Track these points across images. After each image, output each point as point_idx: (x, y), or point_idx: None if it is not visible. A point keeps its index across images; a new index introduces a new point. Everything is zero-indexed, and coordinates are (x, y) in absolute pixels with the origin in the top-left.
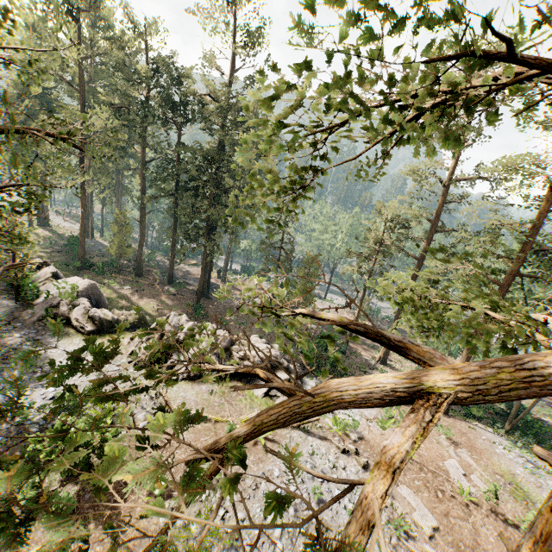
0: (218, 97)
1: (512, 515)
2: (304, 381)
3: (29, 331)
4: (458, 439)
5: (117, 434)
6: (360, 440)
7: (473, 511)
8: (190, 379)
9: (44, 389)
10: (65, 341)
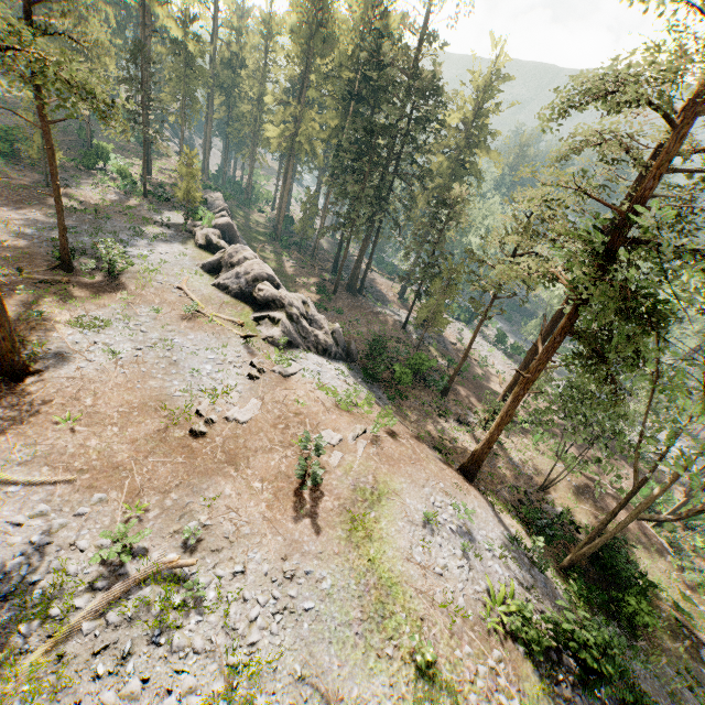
0: (389, 60)
1: (325, 484)
2: (334, 361)
3: (172, 233)
4: (389, 448)
5: (131, 265)
6: (281, 375)
7: (290, 451)
8: (219, 287)
9: (143, 251)
10: (182, 244)
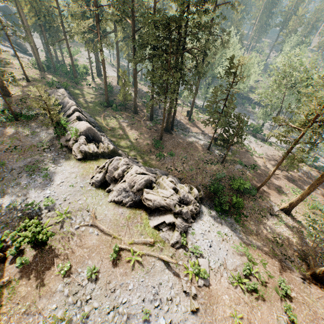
0: None
1: None
2: (201, 215)
3: (54, 154)
4: (303, 323)
5: (52, 235)
6: (205, 286)
7: None
8: (115, 202)
9: (46, 191)
10: (67, 163)
